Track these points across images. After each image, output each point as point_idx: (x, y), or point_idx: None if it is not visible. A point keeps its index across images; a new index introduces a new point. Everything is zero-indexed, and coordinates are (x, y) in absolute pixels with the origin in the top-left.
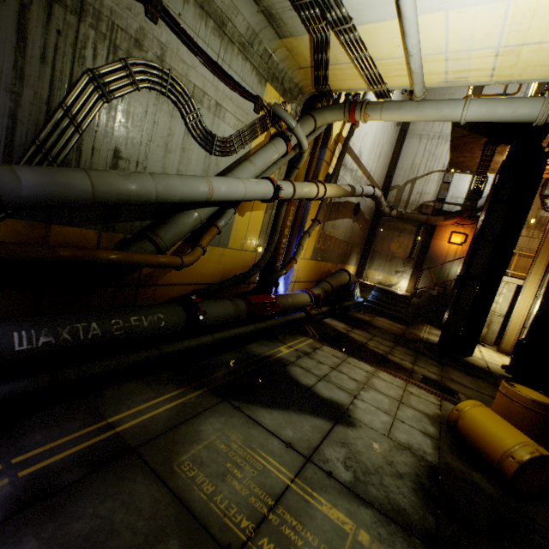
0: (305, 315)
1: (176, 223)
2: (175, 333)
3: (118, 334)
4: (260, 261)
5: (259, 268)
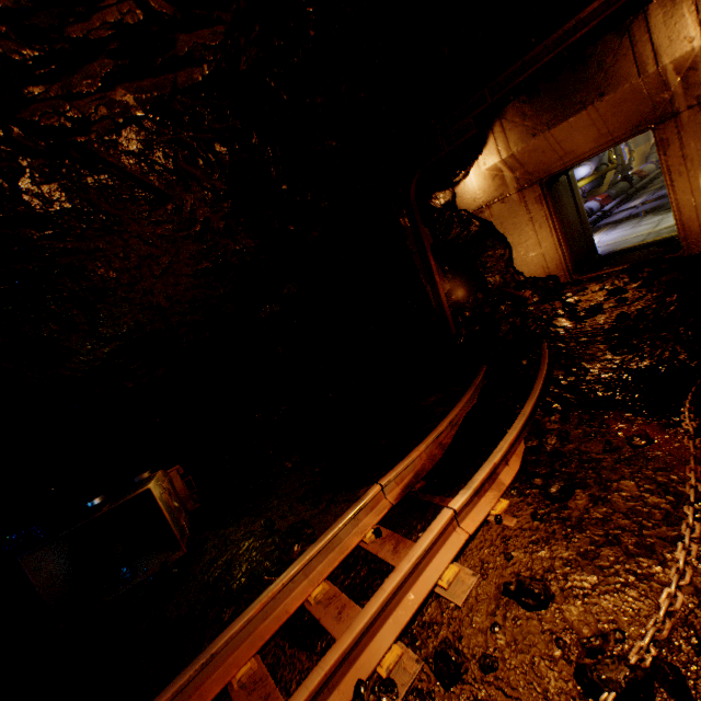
0: (660, 170)
1: (604, 156)
2: (628, 188)
3: (621, 189)
4: (617, 163)
5: (620, 165)
